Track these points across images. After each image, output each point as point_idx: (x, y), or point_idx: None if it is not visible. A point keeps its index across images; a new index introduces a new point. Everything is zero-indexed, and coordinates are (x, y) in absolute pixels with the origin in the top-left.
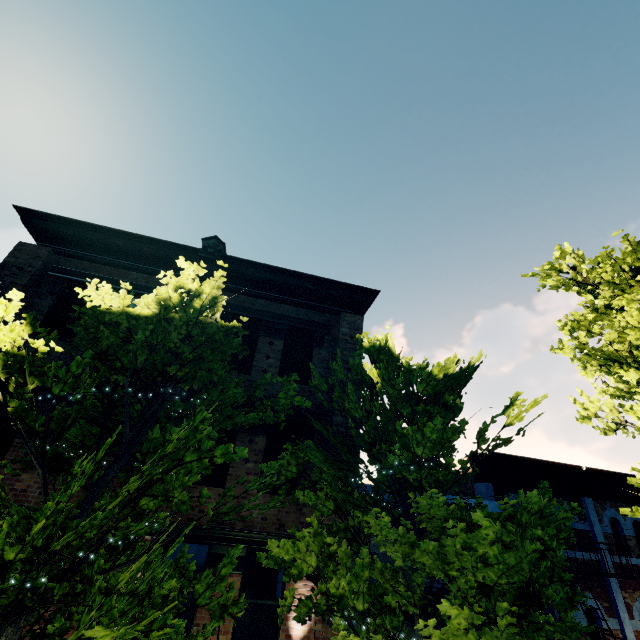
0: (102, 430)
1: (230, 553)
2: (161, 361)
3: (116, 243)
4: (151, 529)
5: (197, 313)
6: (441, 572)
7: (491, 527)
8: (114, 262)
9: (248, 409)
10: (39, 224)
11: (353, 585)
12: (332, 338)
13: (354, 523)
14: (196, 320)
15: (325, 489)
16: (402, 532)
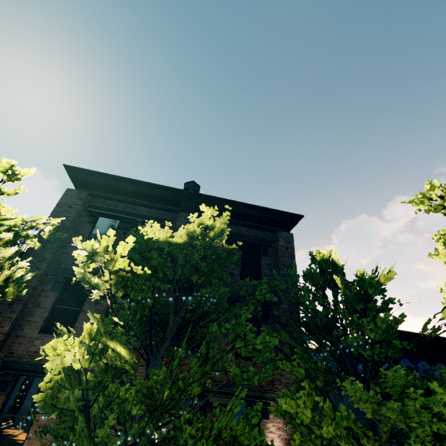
0: (151, 320)
1: (254, 408)
2: (189, 273)
3: (128, 187)
4: (201, 391)
5: (211, 240)
6: (403, 423)
7: (445, 393)
8: (127, 200)
9: (239, 304)
10: (79, 176)
11: (337, 431)
12: (273, 249)
13: (322, 385)
14: (210, 245)
15: (297, 360)
16: (372, 394)
